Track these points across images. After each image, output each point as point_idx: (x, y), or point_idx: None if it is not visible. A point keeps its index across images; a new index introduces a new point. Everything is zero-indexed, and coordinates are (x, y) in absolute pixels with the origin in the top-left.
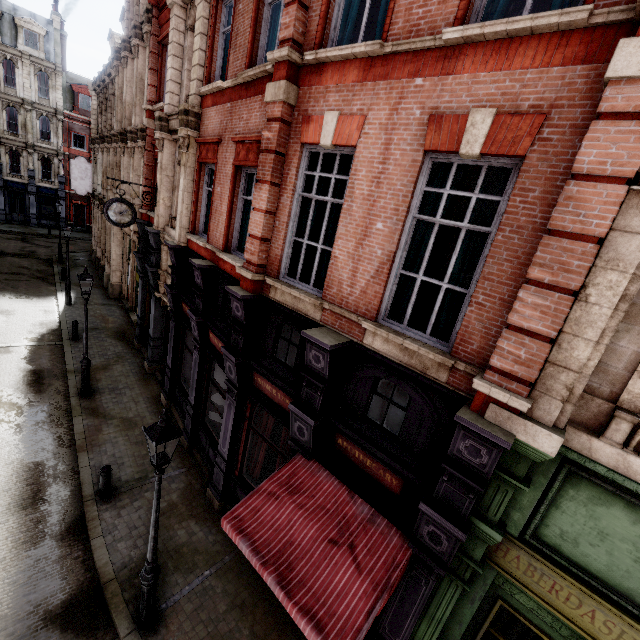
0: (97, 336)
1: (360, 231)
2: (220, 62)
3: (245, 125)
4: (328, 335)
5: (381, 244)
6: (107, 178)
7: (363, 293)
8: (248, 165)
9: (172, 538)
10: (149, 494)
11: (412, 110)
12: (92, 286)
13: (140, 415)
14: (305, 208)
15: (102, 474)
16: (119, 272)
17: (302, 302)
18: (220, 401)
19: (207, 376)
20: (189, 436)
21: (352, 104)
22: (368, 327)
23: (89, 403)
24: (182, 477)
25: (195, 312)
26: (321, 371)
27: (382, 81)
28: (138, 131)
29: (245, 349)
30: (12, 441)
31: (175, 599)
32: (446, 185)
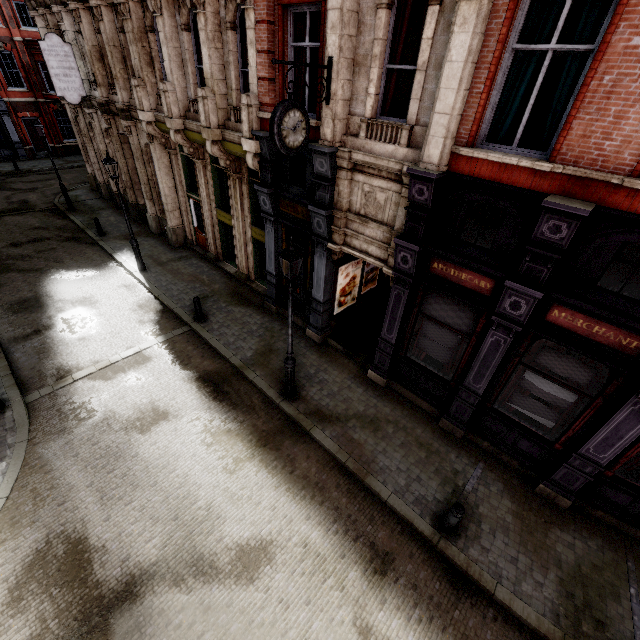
0: (217, 307)
1: None
2: None
3: None
4: None
5: None
6: (274, 62)
7: None
8: None
9: (559, 559)
10: (483, 509)
11: None
12: (140, 236)
13: (369, 405)
14: None
15: (458, 516)
16: (176, 211)
17: None
18: (554, 392)
19: (517, 361)
20: (465, 424)
21: None
22: None
23: (305, 406)
24: (489, 475)
25: (524, 283)
26: None
27: None
28: None
29: None
30: (279, 486)
31: (639, 637)
32: None
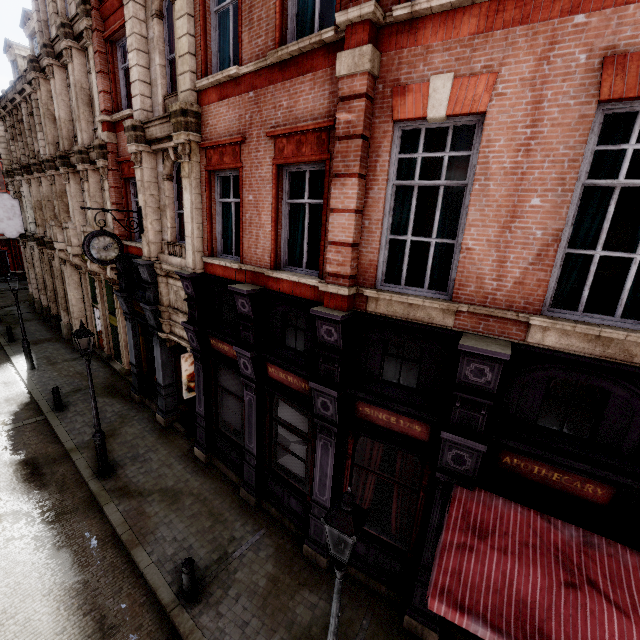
0: (84, 398)
1: (505, 212)
2: (216, 47)
3: (287, 114)
4: (486, 342)
5: (541, 223)
6: (81, 208)
7: (519, 284)
8: (303, 161)
9: (294, 621)
10: (240, 575)
11: (573, 55)
12: (50, 341)
13: (181, 480)
14: (397, 199)
15: (185, 572)
16: (83, 318)
17: (422, 309)
18: (295, 442)
19: (269, 417)
20: (255, 490)
21: (472, 62)
22: (540, 323)
23: (114, 483)
24: (266, 540)
25: (244, 347)
26: (485, 386)
27: (519, 27)
28: (95, 149)
29: (341, 378)
30: (37, 562)
31: None
32: (630, 139)
